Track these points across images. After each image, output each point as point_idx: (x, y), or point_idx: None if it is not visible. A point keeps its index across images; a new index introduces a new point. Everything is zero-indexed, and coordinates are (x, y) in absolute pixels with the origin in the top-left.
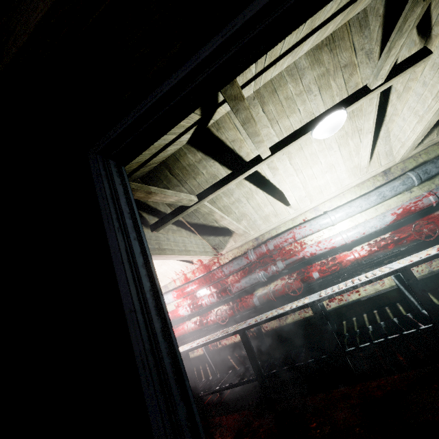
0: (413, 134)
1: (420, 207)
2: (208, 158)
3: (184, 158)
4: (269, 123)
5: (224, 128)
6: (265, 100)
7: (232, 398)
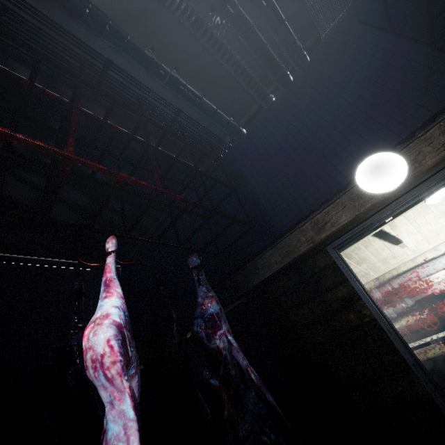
0: None
1: None
2: None
3: None
4: None
5: None
6: None
7: None
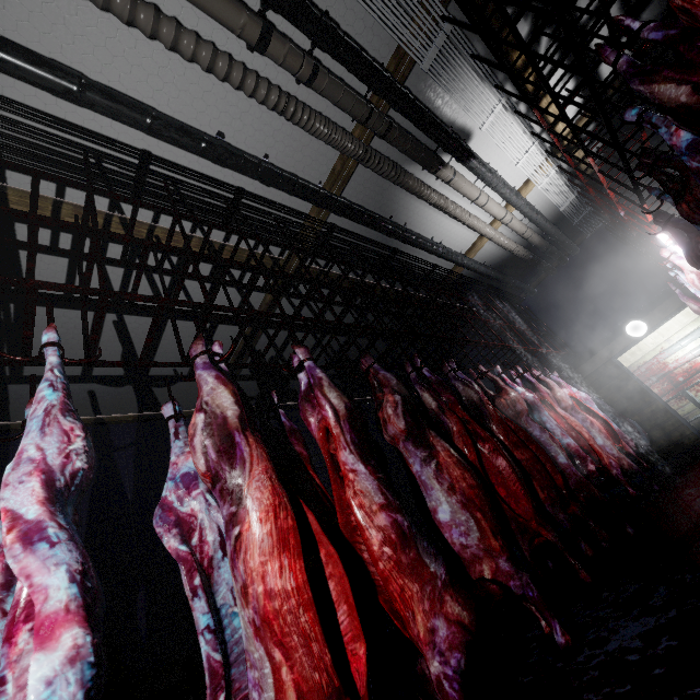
0: None
1: None
2: None
3: None
4: None
5: None
6: None
7: None
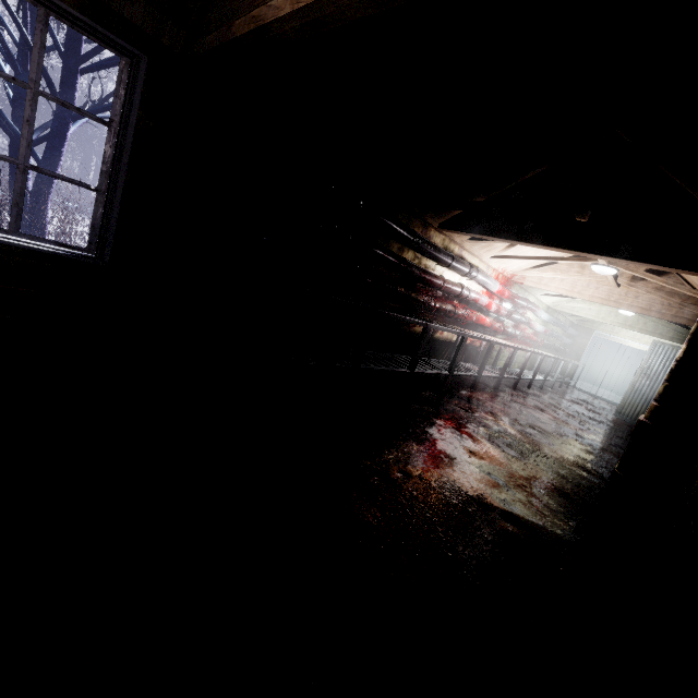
0: (585, 315)
1: (546, 333)
2: None
3: None
4: None
5: None
6: None
7: (486, 382)
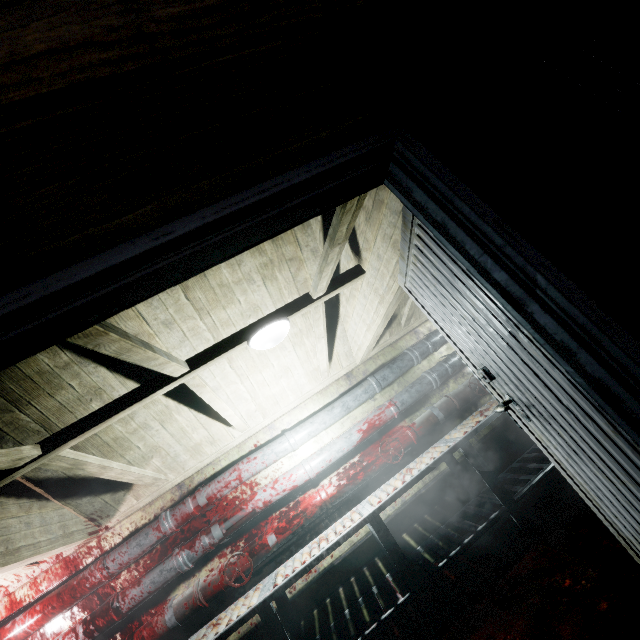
0: (366, 340)
1: (384, 420)
2: (85, 361)
3: (29, 361)
4: (196, 314)
5: (119, 316)
6: (190, 284)
7: None
